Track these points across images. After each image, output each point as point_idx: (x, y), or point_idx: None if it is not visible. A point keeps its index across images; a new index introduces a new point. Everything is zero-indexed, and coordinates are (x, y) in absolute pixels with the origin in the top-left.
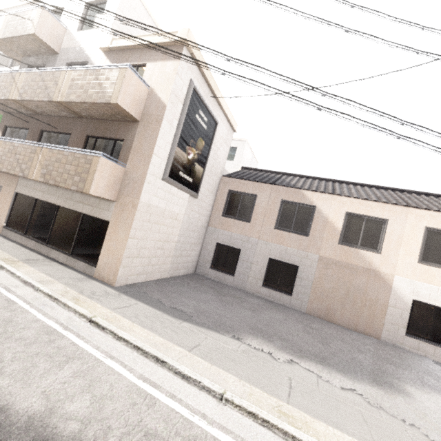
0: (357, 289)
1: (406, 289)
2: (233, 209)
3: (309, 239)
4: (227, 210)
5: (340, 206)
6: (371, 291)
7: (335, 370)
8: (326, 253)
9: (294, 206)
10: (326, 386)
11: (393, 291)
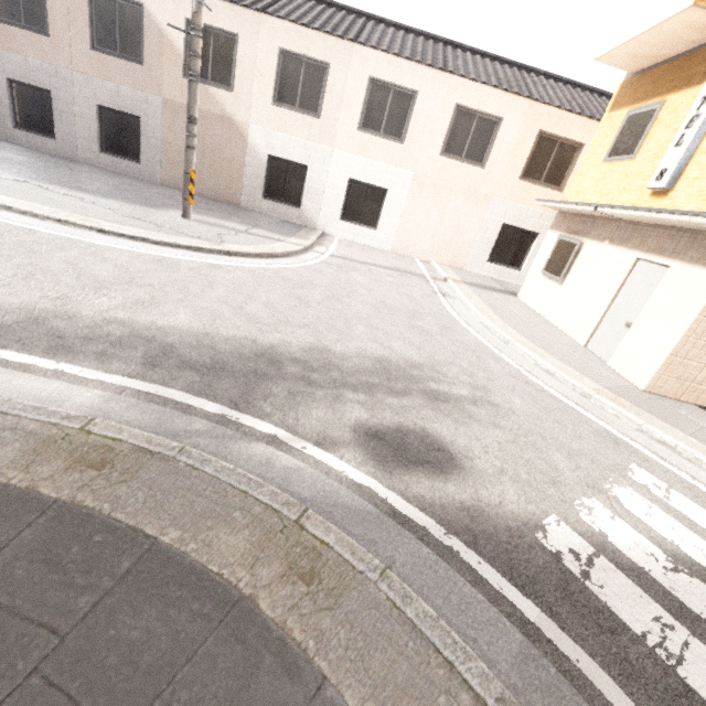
0: (212, 146)
1: (261, 142)
2: (12, 4)
3: (145, 70)
4: (2, 7)
5: (177, 6)
6: (228, 147)
7: (88, 193)
8: (171, 95)
9: (112, 3)
10: (41, 191)
11: (249, 145)
